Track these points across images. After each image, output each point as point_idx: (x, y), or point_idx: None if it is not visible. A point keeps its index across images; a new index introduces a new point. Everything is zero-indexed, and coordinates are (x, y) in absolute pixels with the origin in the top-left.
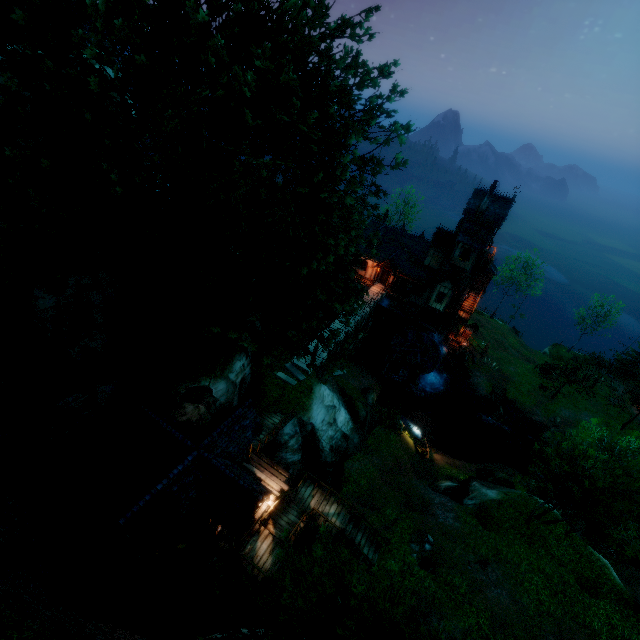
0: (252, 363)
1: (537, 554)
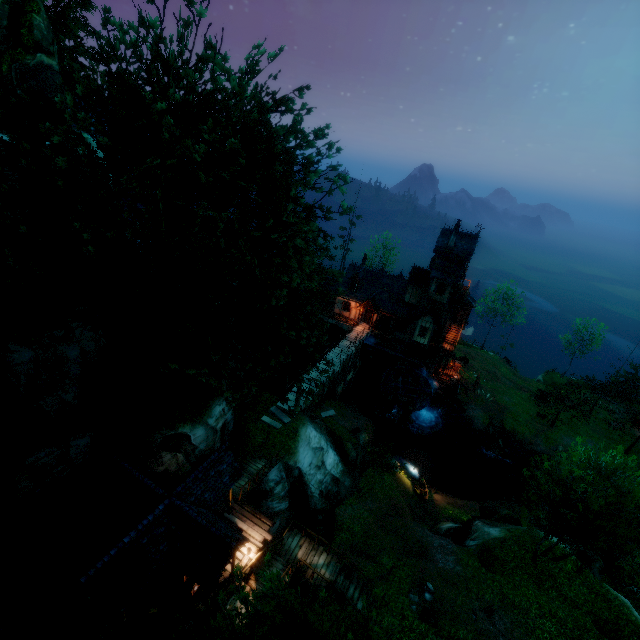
0: (236, 409)
1: (547, 596)
